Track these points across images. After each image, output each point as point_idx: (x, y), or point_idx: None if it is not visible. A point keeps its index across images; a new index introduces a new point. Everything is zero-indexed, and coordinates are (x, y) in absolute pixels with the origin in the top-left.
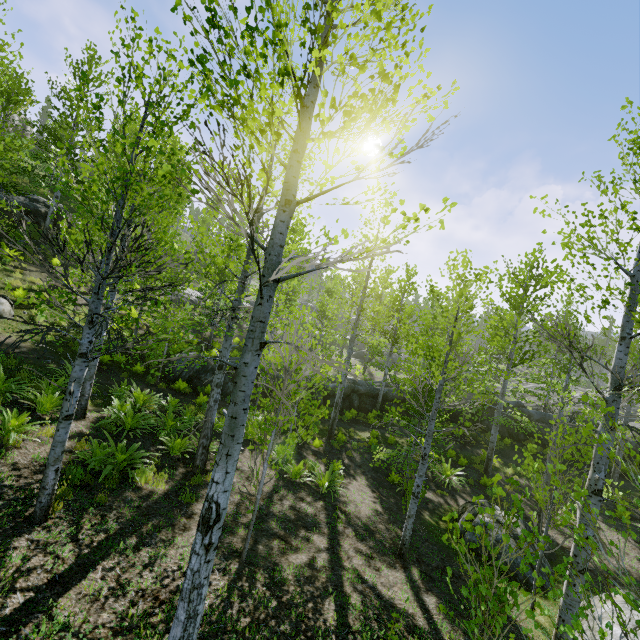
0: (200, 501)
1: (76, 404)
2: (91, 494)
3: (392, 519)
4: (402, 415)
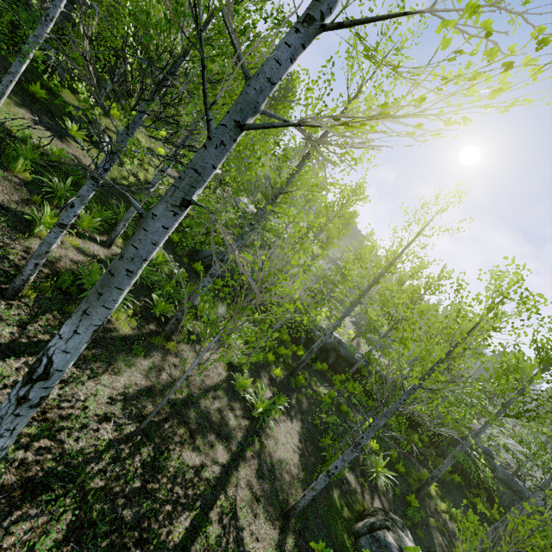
0: (147, 358)
1: (73, 218)
2: (67, 302)
3: (301, 476)
4: (366, 393)
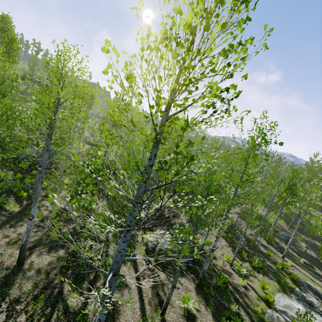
0: None
1: None
2: None
3: None
4: None
